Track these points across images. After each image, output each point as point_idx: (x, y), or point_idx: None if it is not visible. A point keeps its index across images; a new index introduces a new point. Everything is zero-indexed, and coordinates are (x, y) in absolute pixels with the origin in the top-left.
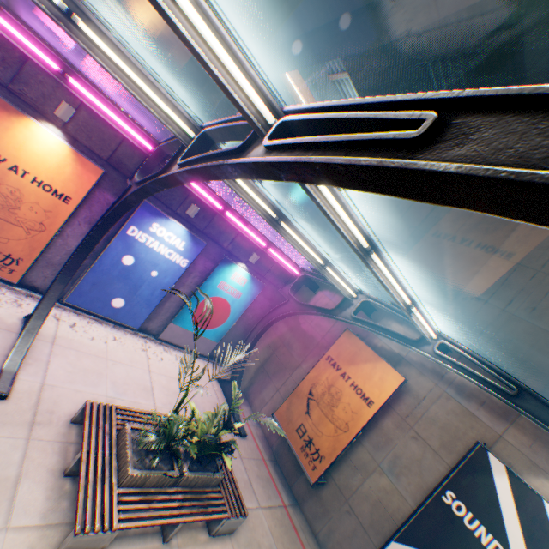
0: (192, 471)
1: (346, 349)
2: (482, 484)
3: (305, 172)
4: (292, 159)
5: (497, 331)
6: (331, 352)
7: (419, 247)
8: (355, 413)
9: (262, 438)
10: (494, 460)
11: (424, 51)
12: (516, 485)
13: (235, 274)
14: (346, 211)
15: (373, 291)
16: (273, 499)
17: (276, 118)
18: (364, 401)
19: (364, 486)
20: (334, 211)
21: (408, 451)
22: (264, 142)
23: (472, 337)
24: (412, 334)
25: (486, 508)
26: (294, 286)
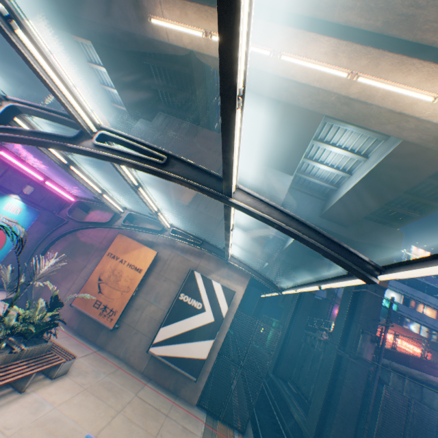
0: (30, 346)
1: (122, 245)
2: (194, 284)
3: (123, 163)
4: (117, 158)
5: (195, 220)
6: (111, 250)
7: (157, 179)
8: (133, 279)
9: (64, 326)
10: (197, 273)
11: (147, 55)
12: (204, 279)
13: (9, 205)
14: (127, 168)
15: (133, 207)
16: (86, 351)
17: (96, 128)
18: (138, 271)
19: (144, 315)
20: (122, 169)
21: (163, 288)
22: (95, 142)
23: (186, 224)
24: (158, 229)
25: (196, 292)
26: (72, 209)
